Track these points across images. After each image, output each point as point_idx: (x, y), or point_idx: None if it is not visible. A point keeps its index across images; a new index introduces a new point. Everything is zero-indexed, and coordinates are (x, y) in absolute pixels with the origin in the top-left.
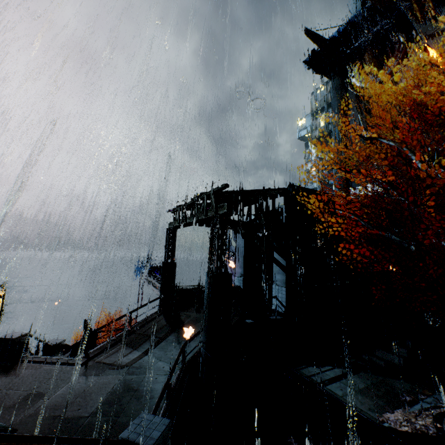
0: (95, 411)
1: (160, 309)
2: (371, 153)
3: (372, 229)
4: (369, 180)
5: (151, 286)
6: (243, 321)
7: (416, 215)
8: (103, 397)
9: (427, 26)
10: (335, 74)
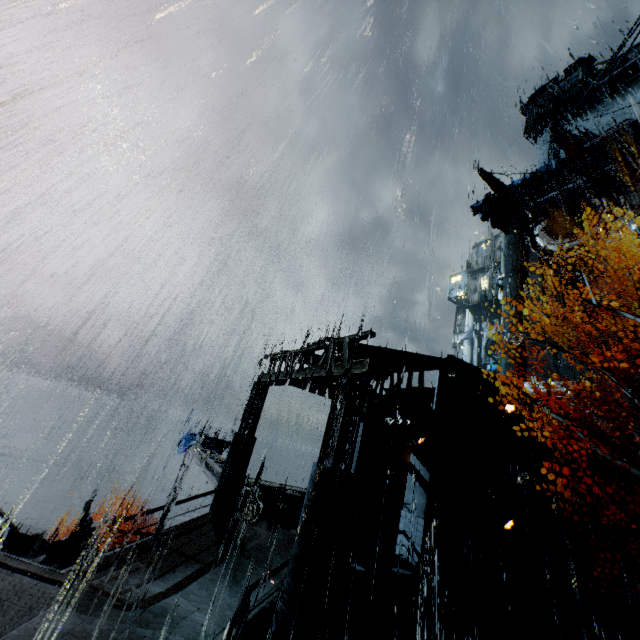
0: None
1: (213, 511)
2: (558, 337)
3: (595, 448)
4: (554, 375)
5: (206, 468)
6: (348, 565)
7: (631, 443)
8: None
9: (639, 194)
10: (512, 228)
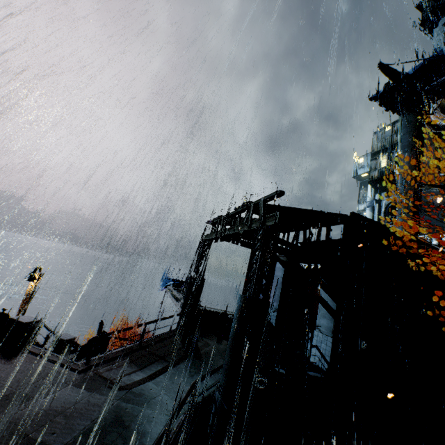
0: (70, 443)
1: (177, 328)
2: None
3: None
4: None
5: (175, 300)
6: (273, 368)
7: None
8: (86, 424)
9: None
10: (408, 111)
